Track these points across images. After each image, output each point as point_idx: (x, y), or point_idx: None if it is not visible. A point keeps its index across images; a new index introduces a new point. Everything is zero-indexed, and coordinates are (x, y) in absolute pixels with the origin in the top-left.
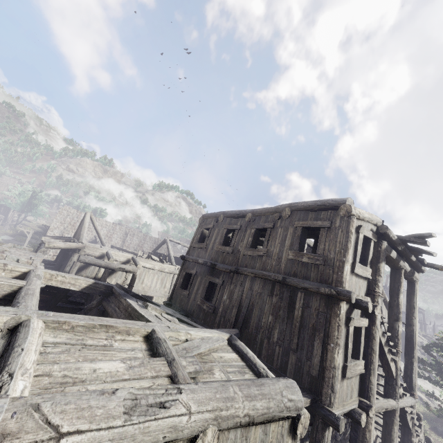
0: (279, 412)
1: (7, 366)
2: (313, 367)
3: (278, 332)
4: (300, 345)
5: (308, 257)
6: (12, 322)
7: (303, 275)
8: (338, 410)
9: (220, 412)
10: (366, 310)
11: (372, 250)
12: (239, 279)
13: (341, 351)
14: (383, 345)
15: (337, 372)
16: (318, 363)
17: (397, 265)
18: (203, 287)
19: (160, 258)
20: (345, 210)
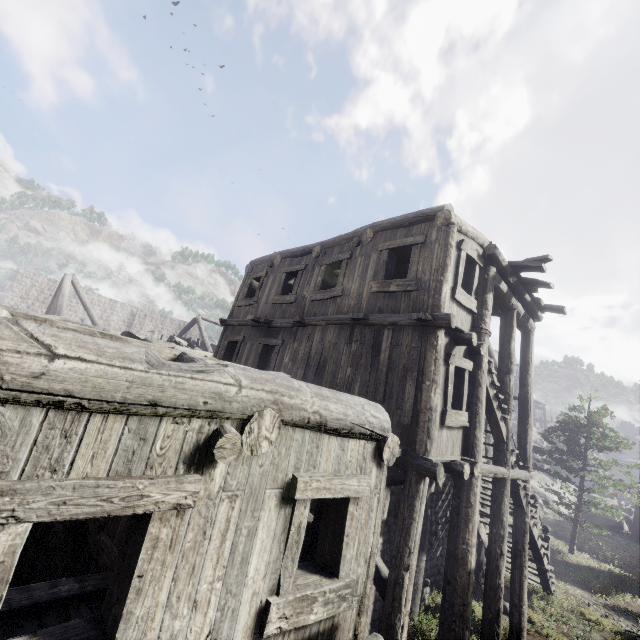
0: (360, 425)
1: None
2: (404, 414)
3: (360, 385)
4: (387, 393)
5: (397, 284)
6: None
7: (391, 309)
8: (435, 458)
9: (281, 396)
10: (470, 343)
11: (478, 278)
12: (305, 333)
13: (439, 393)
14: (492, 399)
15: (434, 415)
16: (410, 408)
17: (509, 303)
18: (255, 355)
19: (189, 342)
20: (442, 217)
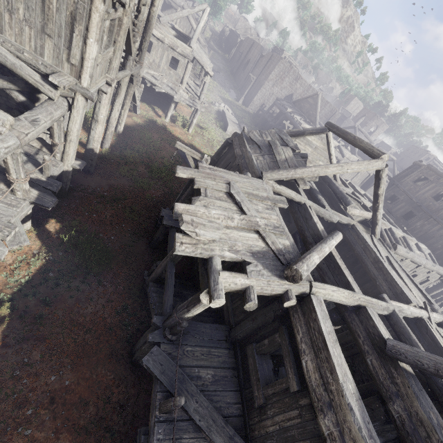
0: (442, 274)
1: (412, 249)
2: None
3: (440, 252)
4: None
5: None
6: (403, 235)
7: None
8: None
9: (438, 270)
10: None
11: None
12: (433, 222)
13: None
14: None
15: None
16: None
17: None
18: (404, 210)
19: (351, 149)
20: None
